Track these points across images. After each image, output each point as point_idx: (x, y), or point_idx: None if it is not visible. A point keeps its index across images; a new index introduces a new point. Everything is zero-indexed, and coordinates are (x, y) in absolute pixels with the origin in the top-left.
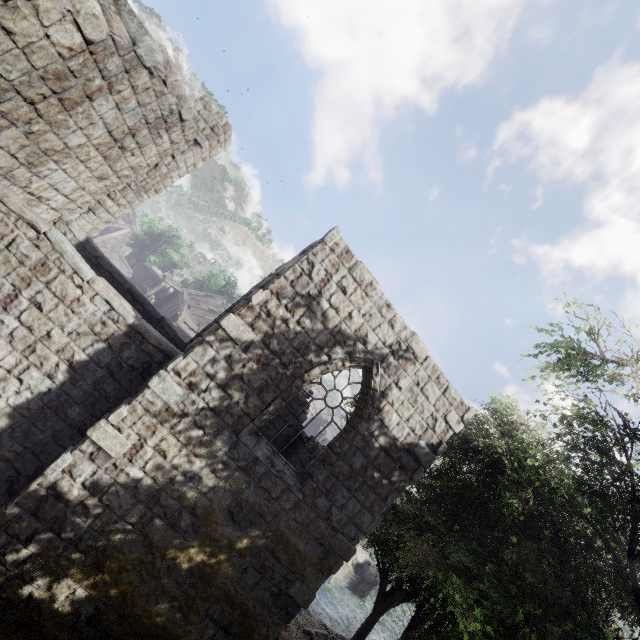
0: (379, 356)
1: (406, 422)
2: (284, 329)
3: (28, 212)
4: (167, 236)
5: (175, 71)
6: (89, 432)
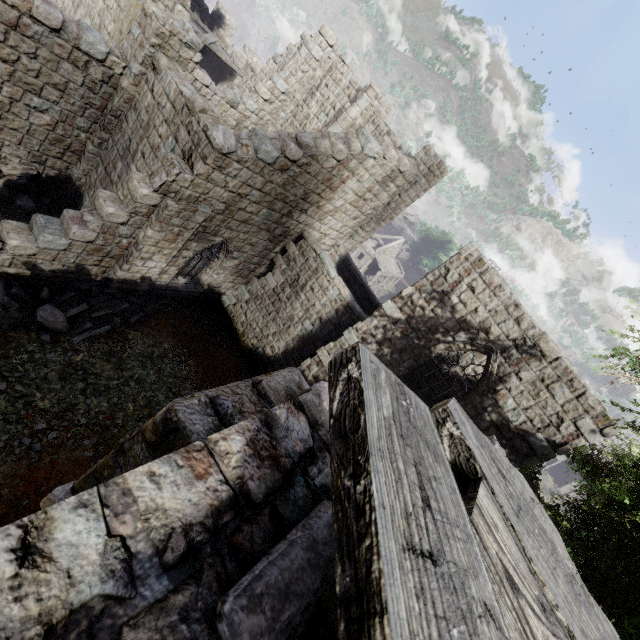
0: (500, 346)
1: (523, 410)
2: (421, 314)
3: (314, 245)
4: (439, 241)
5: (391, 149)
6: (317, 351)
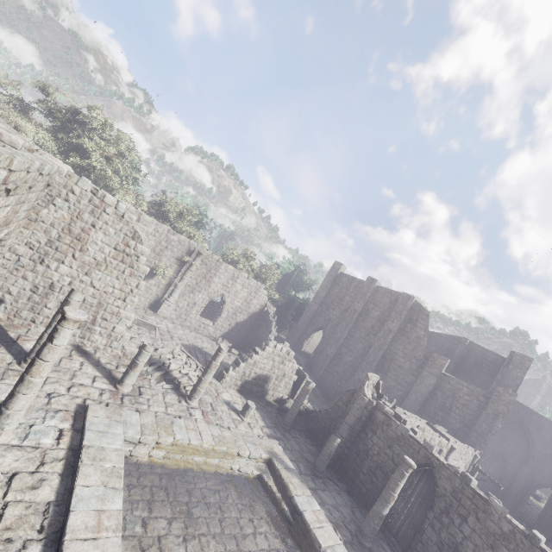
0: None
1: None
2: None
3: None
4: None
5: None
6: None
